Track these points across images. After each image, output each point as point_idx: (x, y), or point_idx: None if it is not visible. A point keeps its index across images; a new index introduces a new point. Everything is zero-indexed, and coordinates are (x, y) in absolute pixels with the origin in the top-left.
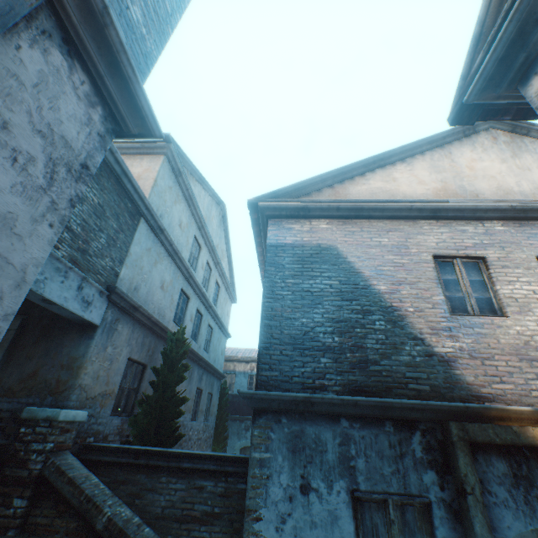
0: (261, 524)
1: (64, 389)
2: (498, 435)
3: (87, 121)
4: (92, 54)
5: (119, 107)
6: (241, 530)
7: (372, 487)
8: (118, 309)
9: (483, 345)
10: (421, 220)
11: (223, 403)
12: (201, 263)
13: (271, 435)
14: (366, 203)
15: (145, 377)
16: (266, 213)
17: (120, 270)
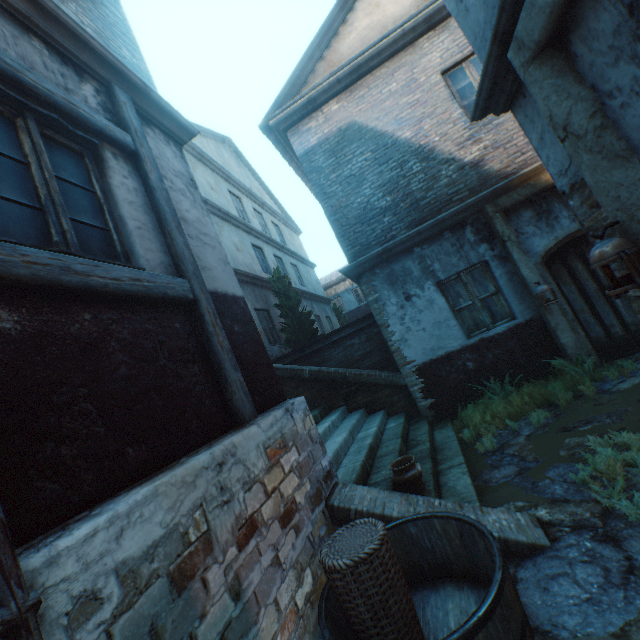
0: (391, 328)
1: None
2: (520, 195)
3: (175, 155)
4: (153, 116)
5: (175, 133)
6: (388, 350)
7: (448, 274)
8: None
9: (503, 133)
10: (419, 40)
11: (342, 321)
12: (250, 213)
13: (374, 284)
14: (361, 58)
15: (273, 318)
16: (281, 129)
17: None
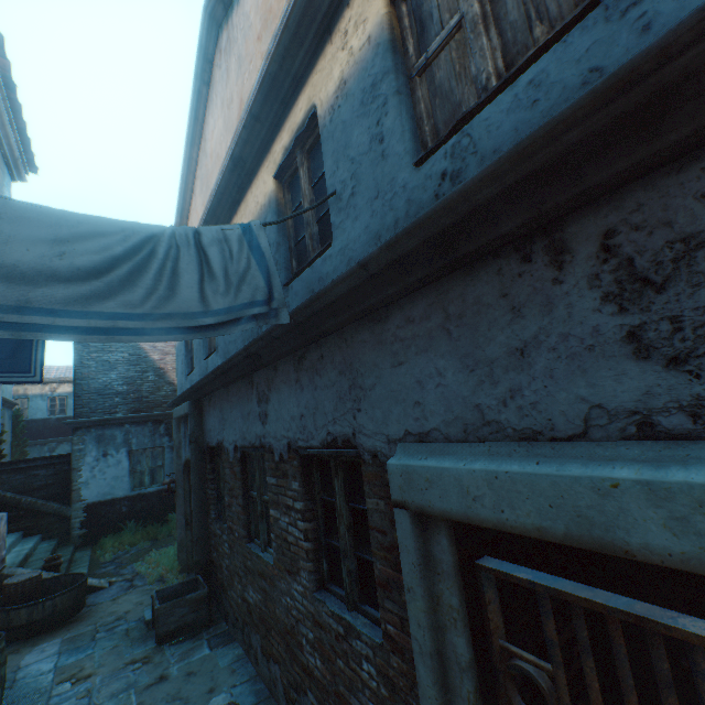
0: (83, 472)
1: None
2: None
3: None
4: None
5: None
6: (69, 486)
7: (140, 448)
8: None
9: None
10: None
11: (18, 431)
12: None
13: (86, 438)
14: None
15: None
16: None
17: None
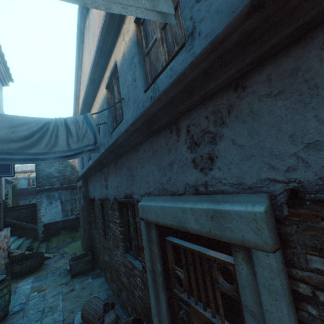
0: (42, 210)
1: None
2: None
3: None
4: None
5: None
6: (36, 216)
7: (65, 200)
8: None
9: None
10: None
11: (15, 194)
12: None
13: (42, 196)
14: None
15: None
16: None
17: None
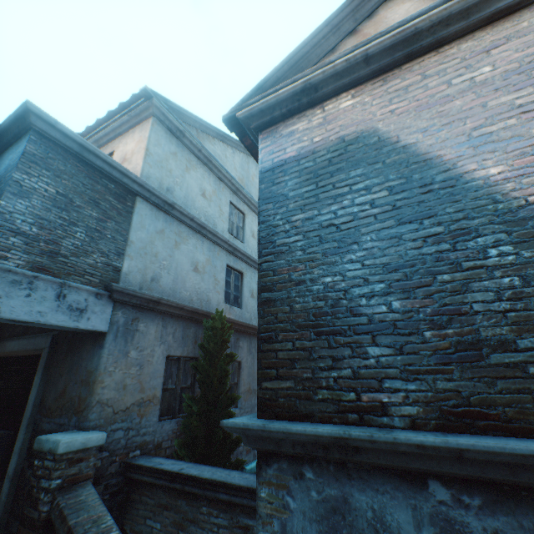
0: None
1: (84, 408)
2: None
3: None
4: None
5: None
6: None
7: None
8: (132, 308)
9: None
10: None
11: None
12: (249, 231)
13: (289, 503)
14: (424, 16)
15: None
16: (253, 126)
17: (121, 263)
